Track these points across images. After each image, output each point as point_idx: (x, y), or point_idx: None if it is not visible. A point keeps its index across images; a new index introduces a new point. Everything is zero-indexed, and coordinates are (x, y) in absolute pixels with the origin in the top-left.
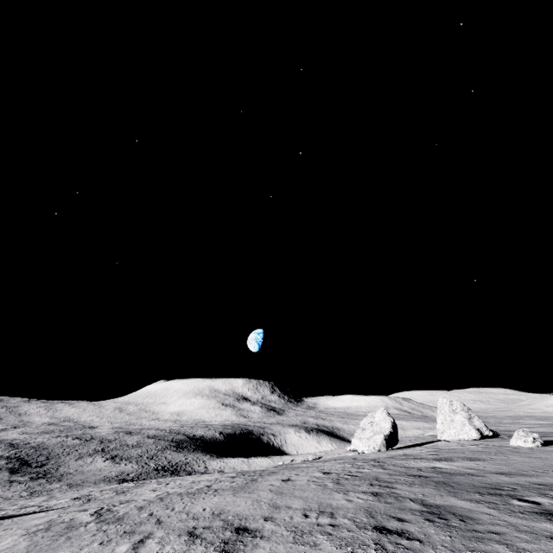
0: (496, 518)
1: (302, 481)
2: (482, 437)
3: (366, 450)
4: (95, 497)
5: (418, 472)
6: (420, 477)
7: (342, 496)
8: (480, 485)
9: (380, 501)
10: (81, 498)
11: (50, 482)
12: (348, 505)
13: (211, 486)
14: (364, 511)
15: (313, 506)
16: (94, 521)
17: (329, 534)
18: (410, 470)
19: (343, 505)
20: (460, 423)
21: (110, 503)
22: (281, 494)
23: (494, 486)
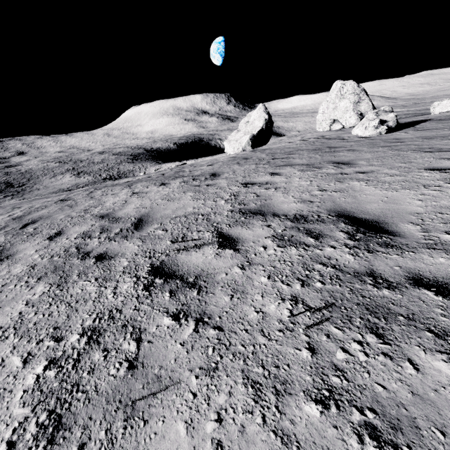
0: None
1: None
2: None
3: (231, 152)
4: None
5: (12, 229)
6: None
7: None
8: None
9: None
10: None
11: (12, 199)
12: None
13: None
14: None
15: None
16: None
17: None
18: (30, 220)
19: None
20: (343, 110)
21: None
22: None
23: None
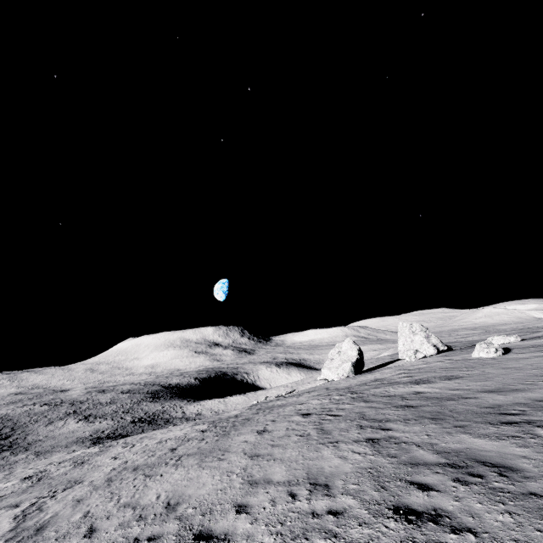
0: (542, 464)
1: (281, 431)
2: (438, 352)
3: (336, 378)
4: (48, 473)
5: (403, 401)
6: (409, 408)
7: (333, 451)
8: (482, 410)
9: (382, 454)
10: (32, 478)
11: (15, 454)
12: (345, 468)
13: (176, 449)
14: (369, 478)
15: (300, 476)
16: (6, 536)
17: (333, 535)
18: (394, 399)
19: (338, 469)
20: (420, 343)
21: (55, 486)
22: (257, 458)
23: (498, 409)
